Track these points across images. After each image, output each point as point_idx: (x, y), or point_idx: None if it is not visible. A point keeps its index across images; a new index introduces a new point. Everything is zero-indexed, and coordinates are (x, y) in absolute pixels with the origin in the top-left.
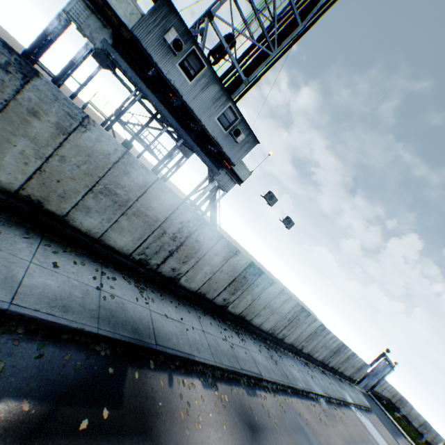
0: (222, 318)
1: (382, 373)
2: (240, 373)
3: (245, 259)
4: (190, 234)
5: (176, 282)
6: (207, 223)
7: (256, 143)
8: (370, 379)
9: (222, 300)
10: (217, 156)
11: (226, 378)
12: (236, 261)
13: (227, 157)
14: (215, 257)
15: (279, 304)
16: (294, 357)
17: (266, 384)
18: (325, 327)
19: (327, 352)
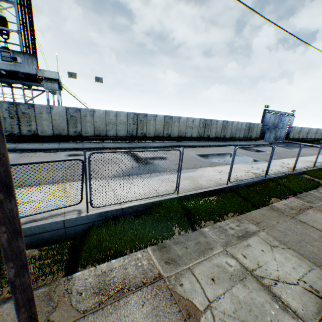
0: (85, 141)
1: (283, 123)
2: (82, 148)
3: (60, 107)
4: (17, 112)
5: (38, 136)
6: (19, 103)
7: (33, 56)
8: (274, 132)
9: (74, 132)
10: (32, 78)
11: (68, 151)
12: (57, 111)
13: (28, 73)
14: (43, 115)
15: (114, 118)
16: (164, 142)
17: (110, 149)
18: (170, 116)
19: (196, 130)
